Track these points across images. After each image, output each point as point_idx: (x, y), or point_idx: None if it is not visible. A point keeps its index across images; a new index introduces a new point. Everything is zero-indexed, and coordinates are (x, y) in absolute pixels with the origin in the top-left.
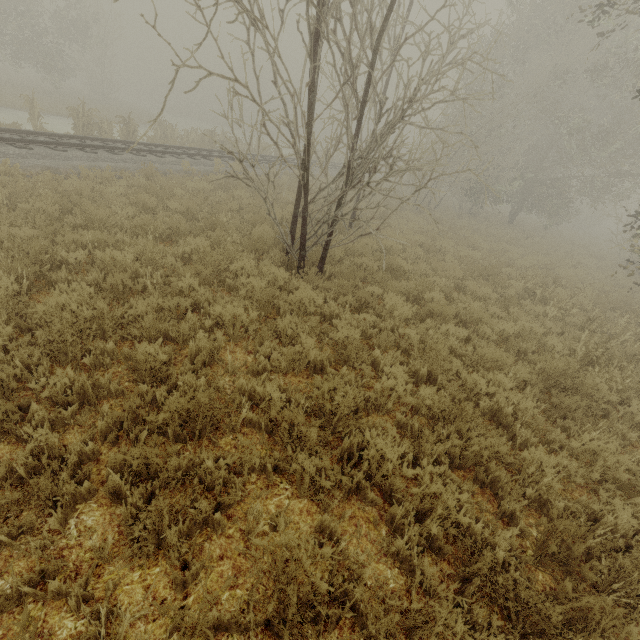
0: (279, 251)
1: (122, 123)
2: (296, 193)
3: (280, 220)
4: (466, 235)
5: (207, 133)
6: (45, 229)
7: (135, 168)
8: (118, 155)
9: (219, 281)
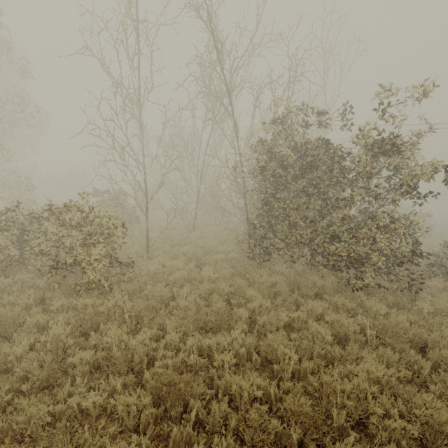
0: None
1: None
2: None
3: None
4: None
5: None
6: None
7: None
8: None
9: None
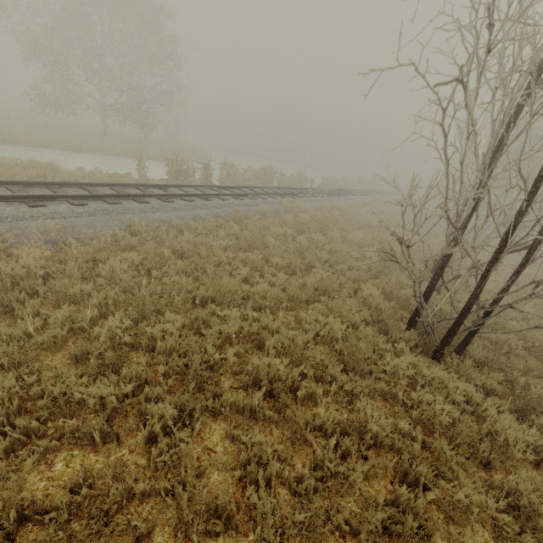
0: (402, 323)
1: (202, 168)
2: (439, 267)
3: (367, 269)
4: (534, 273)
5: (262, 171)
6: (189, 315)
7: (225, 213)
8: (209, 201)
9: (361, 375)
